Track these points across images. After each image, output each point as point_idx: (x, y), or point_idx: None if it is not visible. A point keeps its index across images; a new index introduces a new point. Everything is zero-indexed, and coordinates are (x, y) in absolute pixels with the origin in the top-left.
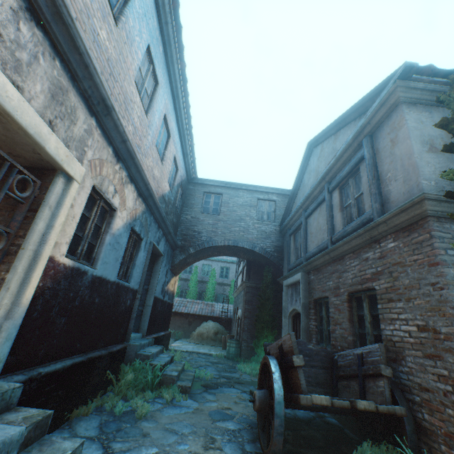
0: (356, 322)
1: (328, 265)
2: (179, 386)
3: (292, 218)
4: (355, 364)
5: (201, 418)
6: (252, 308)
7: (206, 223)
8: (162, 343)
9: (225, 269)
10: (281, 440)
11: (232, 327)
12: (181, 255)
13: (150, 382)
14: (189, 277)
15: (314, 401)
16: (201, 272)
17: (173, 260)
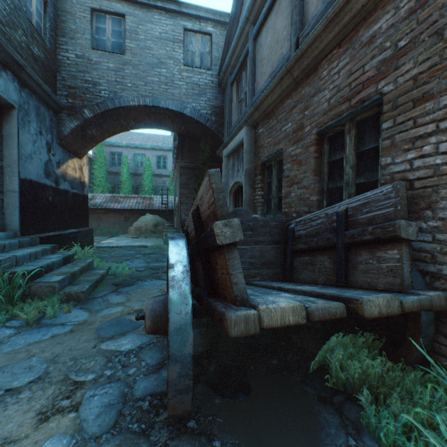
0: (326, 173)
1: (286, 99)
2: (66, 293)
3: (235, 50)
4: (329, 231)
5: (81, 339)
6: (189, 192)
7: (103, 67)
8: (75, 242)
9: (162, 158)
10: (189, 399)
11: (174, 218)
12: (71, 122)
13: (2, 299)
14: (119, 170)
15: (266, 323)
16: (133, 164)
17: (60, 130)
